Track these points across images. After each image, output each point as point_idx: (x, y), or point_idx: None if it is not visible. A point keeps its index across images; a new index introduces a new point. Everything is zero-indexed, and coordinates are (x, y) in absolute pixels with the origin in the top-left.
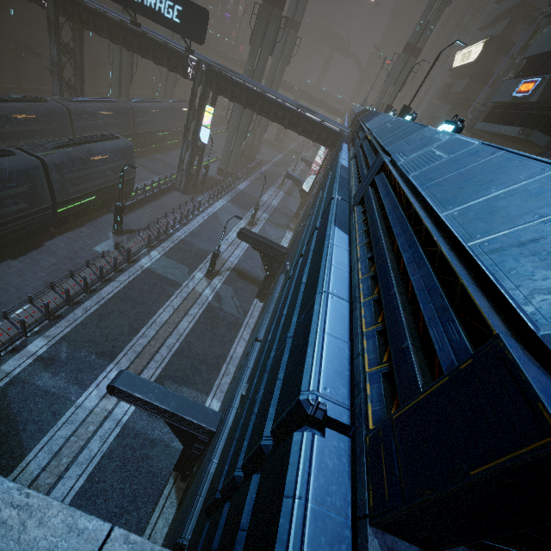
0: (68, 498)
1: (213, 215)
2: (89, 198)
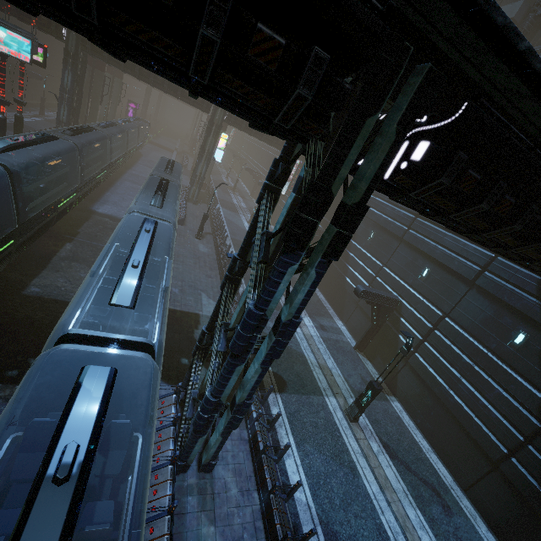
0: (336, 366)
1: (226, 219)
2: None
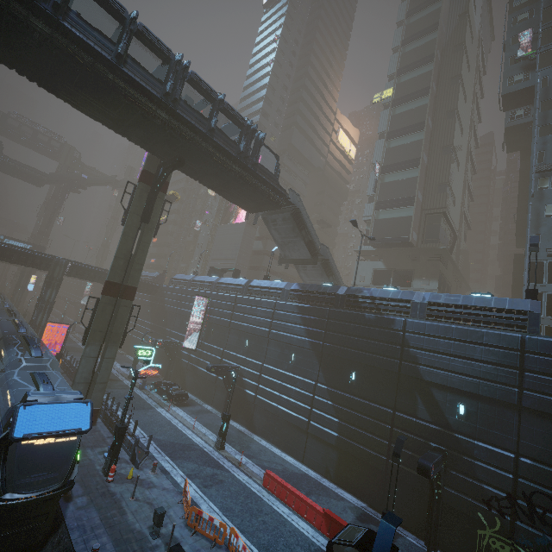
0: None
1: None
2: None
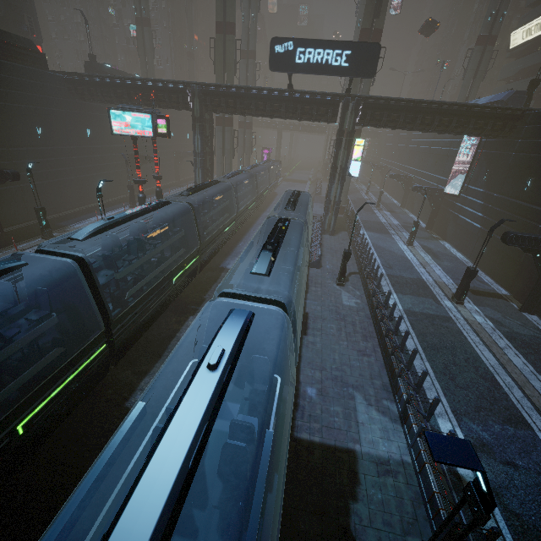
0: None
1: (374, 246)
2: None
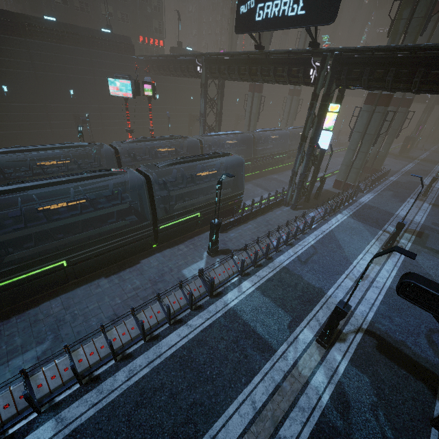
0: None
1: (328, 234)
2: (193, 214)
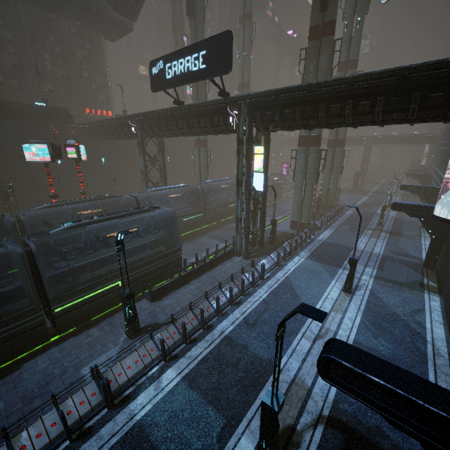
0: None
1: (283, 282)
2: (110, 284)
